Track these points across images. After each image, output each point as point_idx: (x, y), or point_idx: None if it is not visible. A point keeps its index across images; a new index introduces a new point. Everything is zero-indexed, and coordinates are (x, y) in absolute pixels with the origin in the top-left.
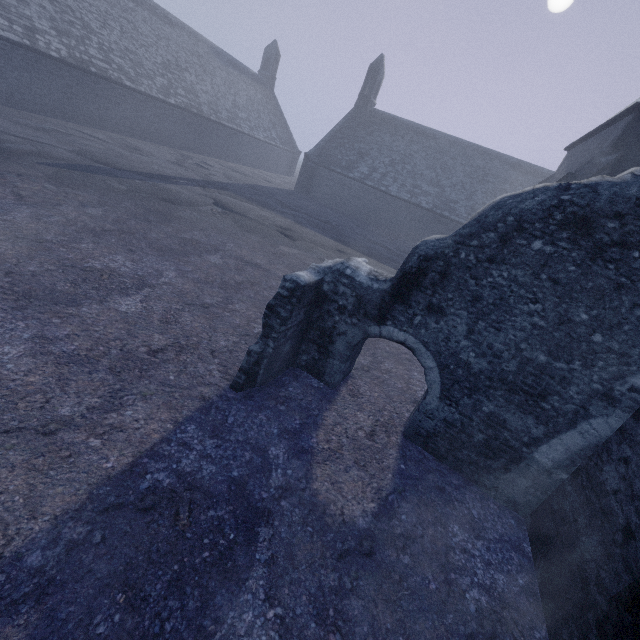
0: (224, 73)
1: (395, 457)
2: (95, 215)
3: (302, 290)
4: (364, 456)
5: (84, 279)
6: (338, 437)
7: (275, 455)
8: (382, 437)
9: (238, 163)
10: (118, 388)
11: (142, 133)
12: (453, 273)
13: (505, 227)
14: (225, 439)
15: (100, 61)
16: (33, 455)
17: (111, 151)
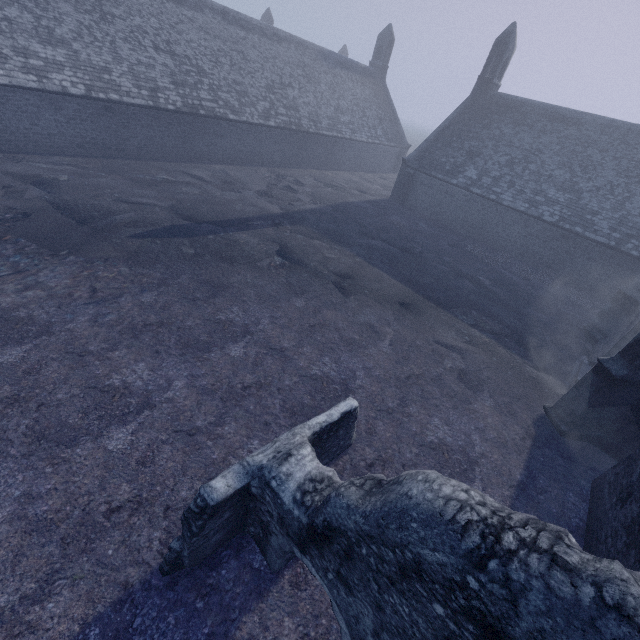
0: (330, 77)
1: None
2: (147, 303)
3: (213, 507)
4: None
5: (96, 405)
6: None
7: None
8: None
9: (338, 169)
10: (57, 568)
11: (244, 158)
12: (356, 561)
13: (403, 558)
14: None
15: (209, 102)
16: None
17: (204, 195)
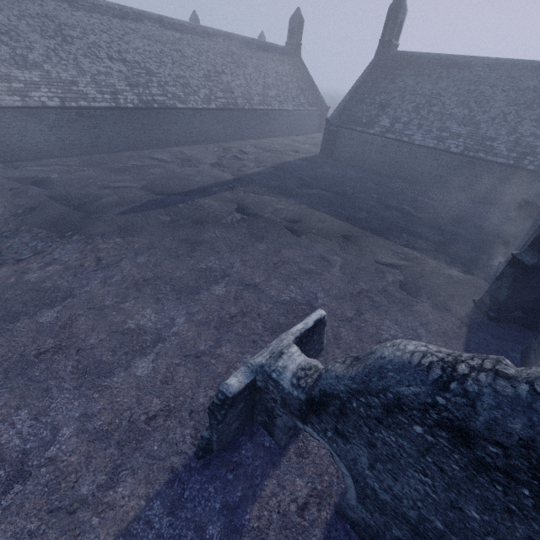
0: (254, 60)
1: (318, 539)
2: (142, 263)
3: (232, 399)
4: (287, 537)
5: (121, 344)
6: (270, 512)
7: (210, 535)
8: (312, 511)
9: (272, 136)
10: (119, 463)
11: (195, 139)
12: (349, 414)
13: (386, 400)
14: (177, 516)
15: (159, 96)
16: (61, 533)
17: (169, 173)
